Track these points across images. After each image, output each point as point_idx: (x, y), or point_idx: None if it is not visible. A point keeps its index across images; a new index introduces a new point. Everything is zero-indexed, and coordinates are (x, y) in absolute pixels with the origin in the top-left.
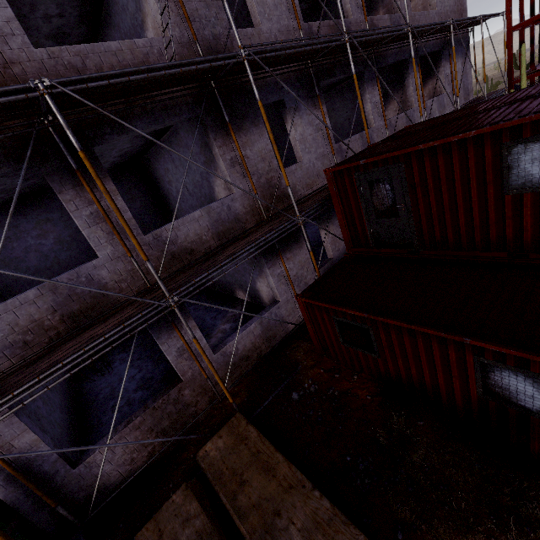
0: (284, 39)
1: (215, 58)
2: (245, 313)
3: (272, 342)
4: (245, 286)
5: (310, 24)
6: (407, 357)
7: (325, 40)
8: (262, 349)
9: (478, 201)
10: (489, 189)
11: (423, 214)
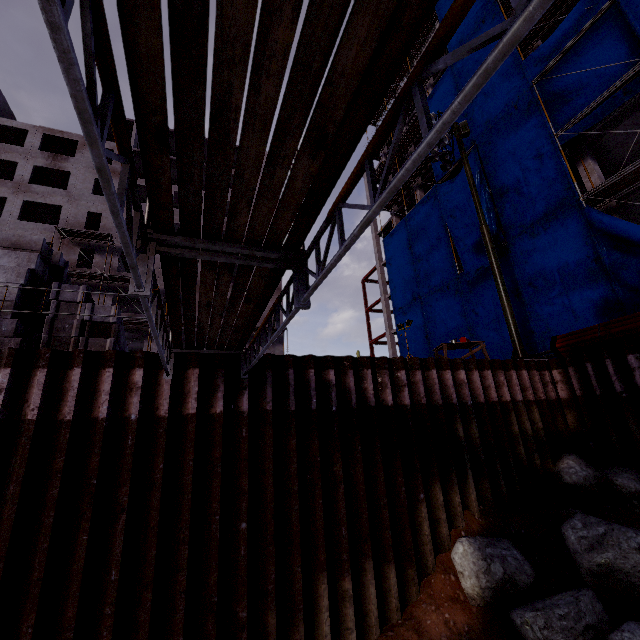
0: None
1: None
2: None
3: None
4: None
5: None
6: None
7: None
8: None
9: None
10: None
11: None
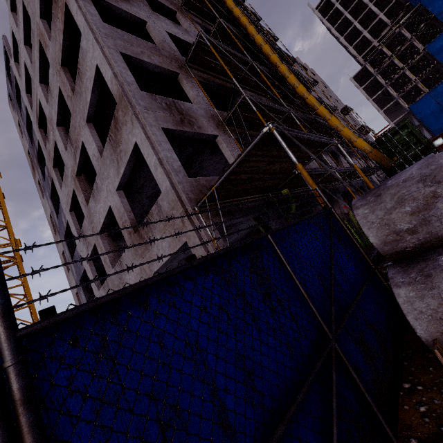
0: None
1: None
2: None
3: None
4: None
5: None
6: None
7: None
8: None
9: None
10: None
11: None
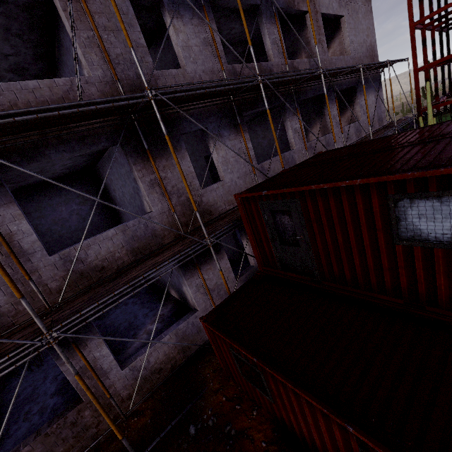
0: (209, 78)
1: (119, 99)
2: (141, 341)
3: (187, 352)
4: (175, 286)
5: (233, 65)
6: (297, 414)
7: (238, 82)
8: (177, 360)
9: (370, 245)
10: (380, 236)
11: (320, 248)
